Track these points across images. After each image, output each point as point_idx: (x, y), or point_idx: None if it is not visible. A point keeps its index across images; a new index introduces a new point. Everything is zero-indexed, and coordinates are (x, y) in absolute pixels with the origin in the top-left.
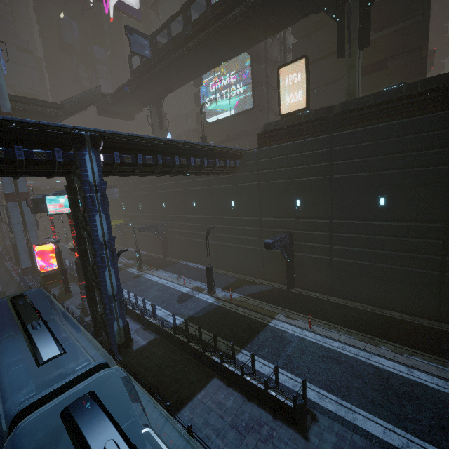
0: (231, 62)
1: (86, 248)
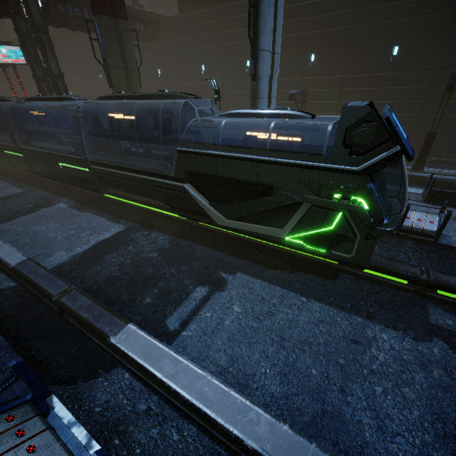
0: None
1: None
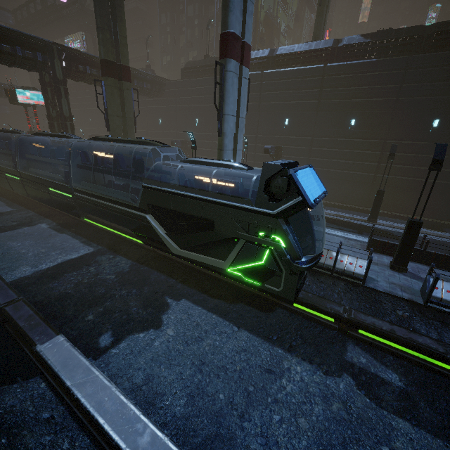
0: (77, 33)
1: None
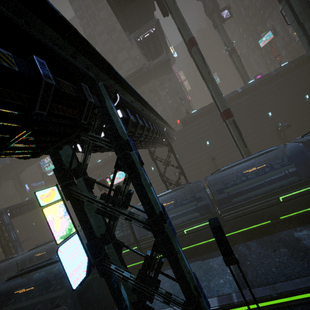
0: None
1: (6, 248)
